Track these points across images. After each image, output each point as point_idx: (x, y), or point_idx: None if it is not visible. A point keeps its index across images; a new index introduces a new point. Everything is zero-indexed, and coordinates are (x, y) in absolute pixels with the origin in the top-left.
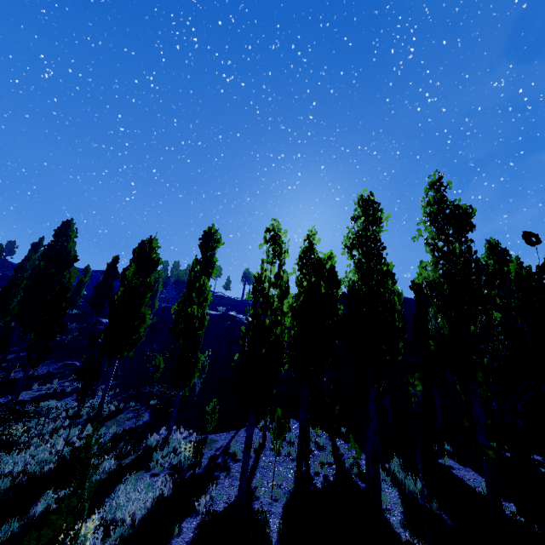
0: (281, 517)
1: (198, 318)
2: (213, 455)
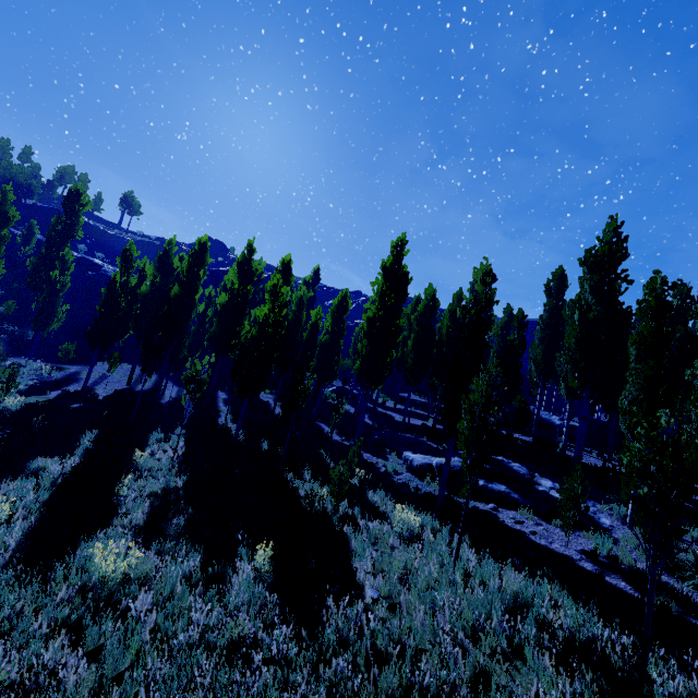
0: (106, 395)
1: (60, 283)
2: (67, 375)
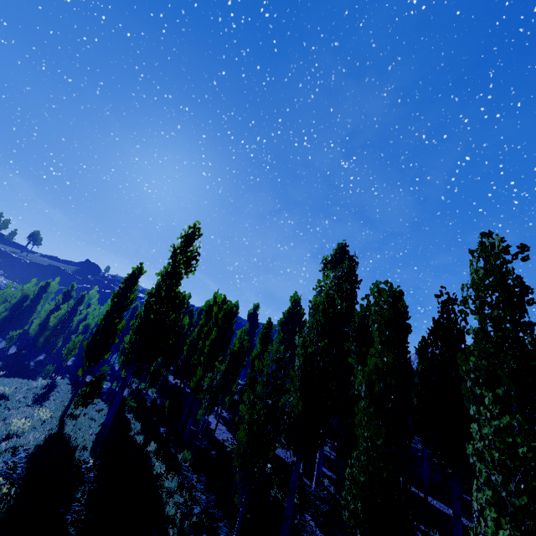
0: None
1: None
2: None
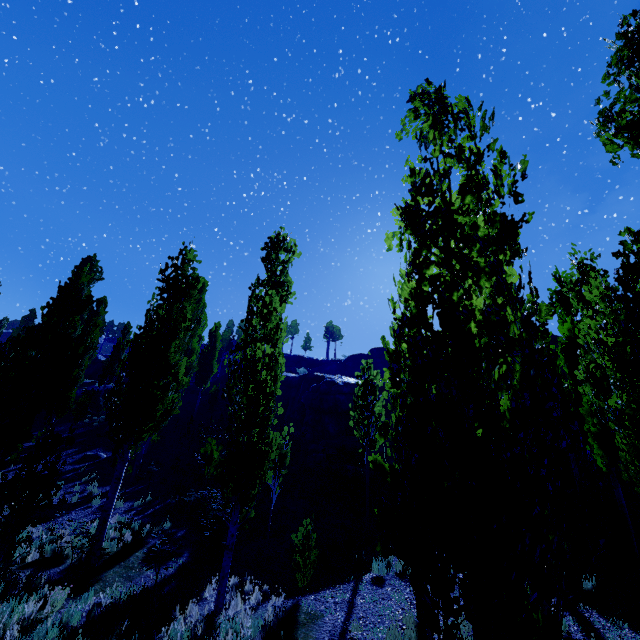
0: None
1: (265, 364)
2: None
